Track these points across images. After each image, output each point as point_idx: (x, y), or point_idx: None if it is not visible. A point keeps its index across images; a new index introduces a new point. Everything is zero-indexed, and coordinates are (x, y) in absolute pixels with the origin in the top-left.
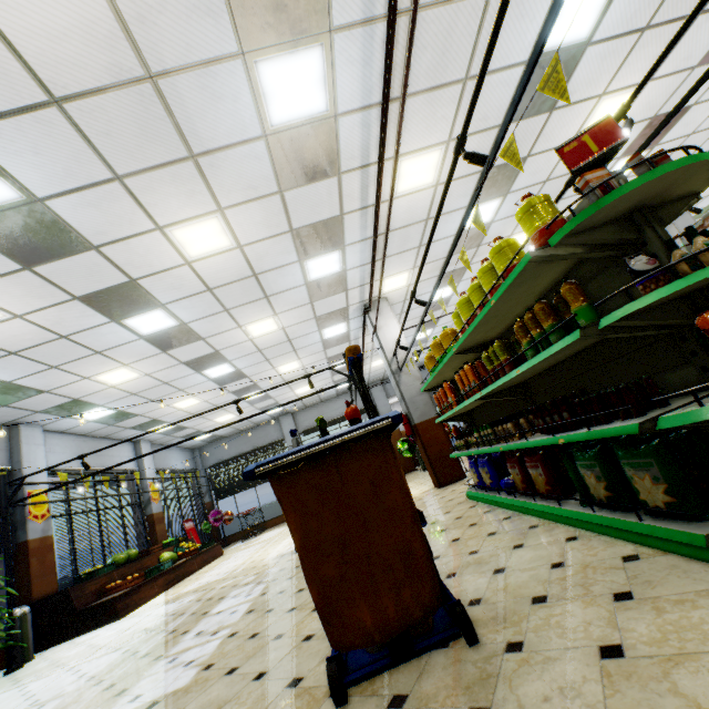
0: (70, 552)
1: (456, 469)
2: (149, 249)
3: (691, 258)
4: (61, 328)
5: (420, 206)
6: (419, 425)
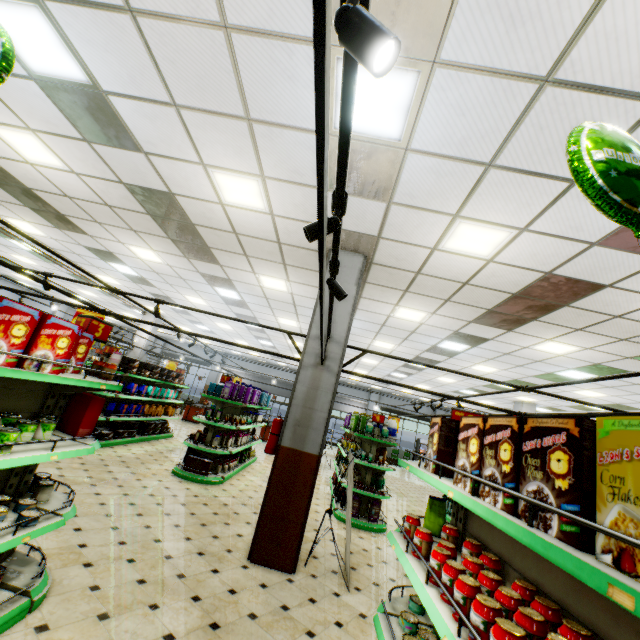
0: None
1: None
2: (5, 254)
3: None
4: None
5: (127, 289)
6: None
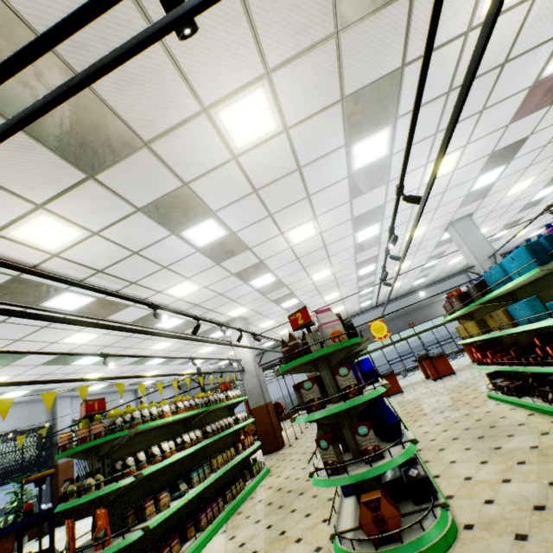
0: (85, 467)
1: (274, 443)
2: (57, 347)
3: (79, 488)
4: (42, 372)
5: (206, 293)
6: (253, 410)
